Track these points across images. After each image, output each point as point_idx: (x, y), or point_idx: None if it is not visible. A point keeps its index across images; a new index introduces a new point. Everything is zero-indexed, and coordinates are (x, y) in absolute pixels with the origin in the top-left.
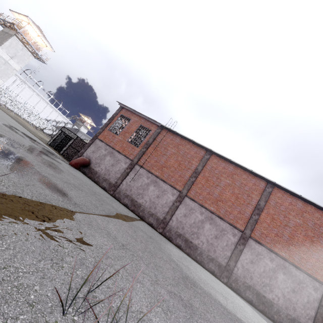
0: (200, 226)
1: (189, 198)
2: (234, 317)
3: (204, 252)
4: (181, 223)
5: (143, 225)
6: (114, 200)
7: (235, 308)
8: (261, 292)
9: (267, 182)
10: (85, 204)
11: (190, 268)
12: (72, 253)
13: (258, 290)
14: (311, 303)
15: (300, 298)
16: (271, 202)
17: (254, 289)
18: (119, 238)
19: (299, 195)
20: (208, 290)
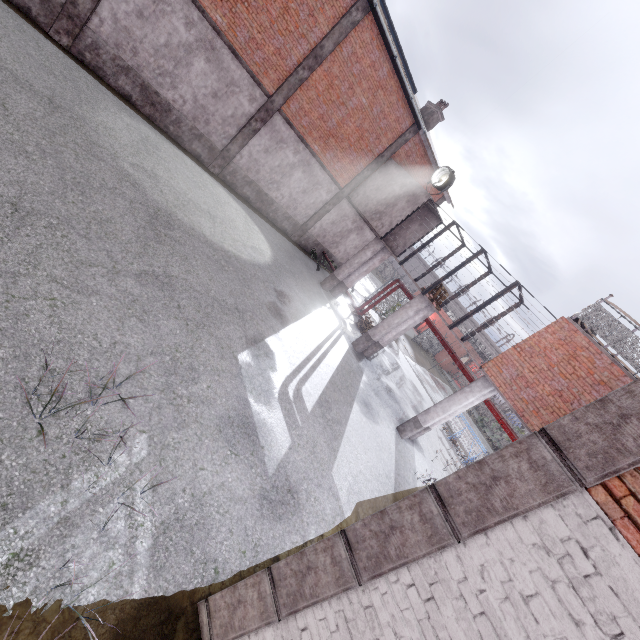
0: (181, 61)
1: None
2: (221, 253)
3: (185, 121)
4: (131, 37)
5: (3, 32)
6: None
7: (225, 231)
8: (265, 190)
9: None
10: None
11: (158, 176)
12: None
13: (261, 187)
14: (316, 205)
15: (308, 199)
16: (346, 50)
17: (257, 186)
18: None
19: (395, 55)
20: (190, 222)
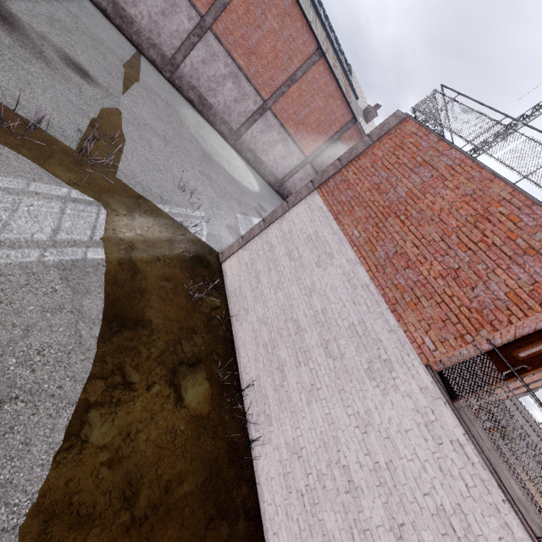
0: (220, 83)
1: (214, 35)
2: (232, 178)
3: (218, 114)
4: (198, 73)
5: (149, 74)
6: (88, 8)
7: (234, 170)
8: (259, 155)
9: (320, 46)
10: (106, 80)
11: (205, 139)
12: (159, 163)
13: (257, 153)
14: (290, 166)
15: (285, 162)
16: (309, 76)
17: (254, 152)
18: (158, 130)
19: (338, 78)
20: (219, 161)
